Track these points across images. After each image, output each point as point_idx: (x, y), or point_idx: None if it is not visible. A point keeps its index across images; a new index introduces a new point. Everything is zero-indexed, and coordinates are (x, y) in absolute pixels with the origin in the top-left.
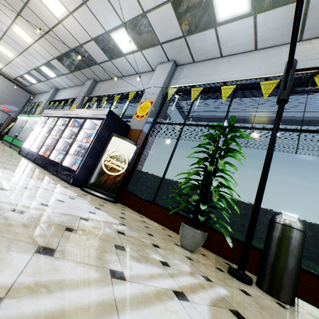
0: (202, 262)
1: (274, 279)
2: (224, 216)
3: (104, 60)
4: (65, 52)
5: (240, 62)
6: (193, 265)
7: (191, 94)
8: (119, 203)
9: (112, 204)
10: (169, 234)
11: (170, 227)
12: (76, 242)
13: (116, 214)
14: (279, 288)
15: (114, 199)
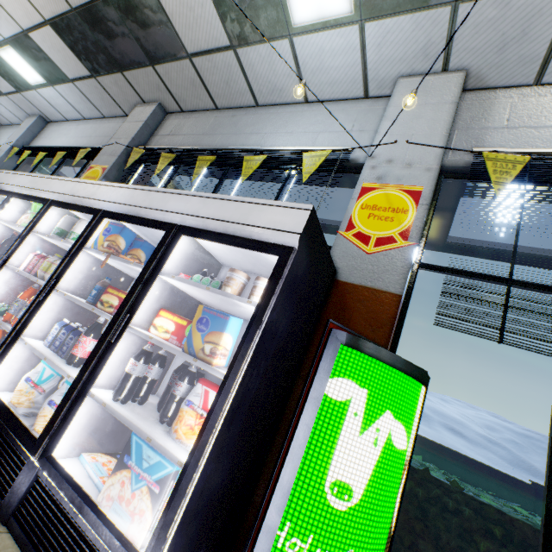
0: None
1: None
2: None
3: (212, 45)
4: (84, 3)
5: None
6: None
7: None
8: None
9: None
10: None
11: None
12: None
13: None
14: None
15: None
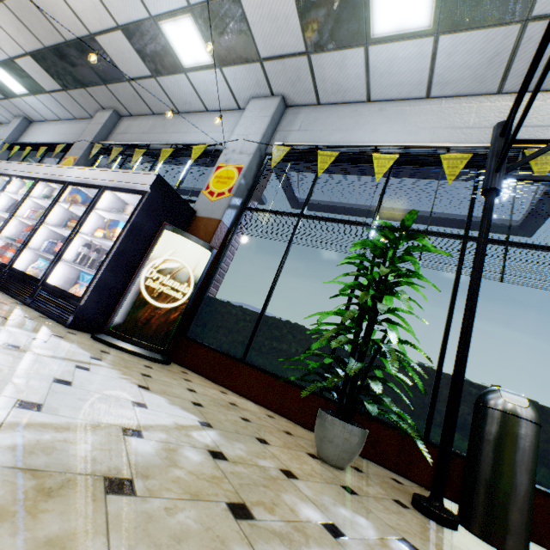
0: (370, 493)
1: (498, 516)
2: (404, 399)
3: (141, 75)
4: (53, 45)
5: (401, 115)
6: (368, 512)
7: (318, 162)
8: (173, 363)
9: (162, 367)
10: (285, 427)
11: (279, 409)
12: (150, 537)
13: (182, 397)
14: (508, 532)
15: (165, 356)
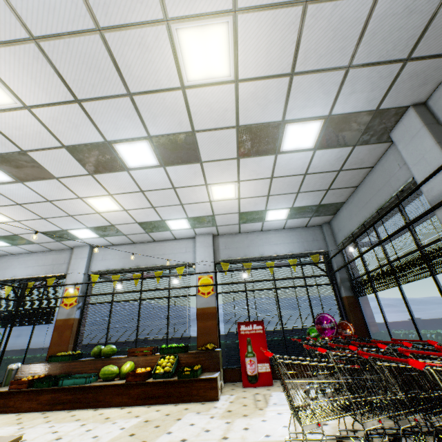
0: None
1: None
2: None
3: None
4: None
5: (25, 261)
6: None
7: None
8: None
9: None
10: None
11: None
12: None
13: None
14: None
15: None
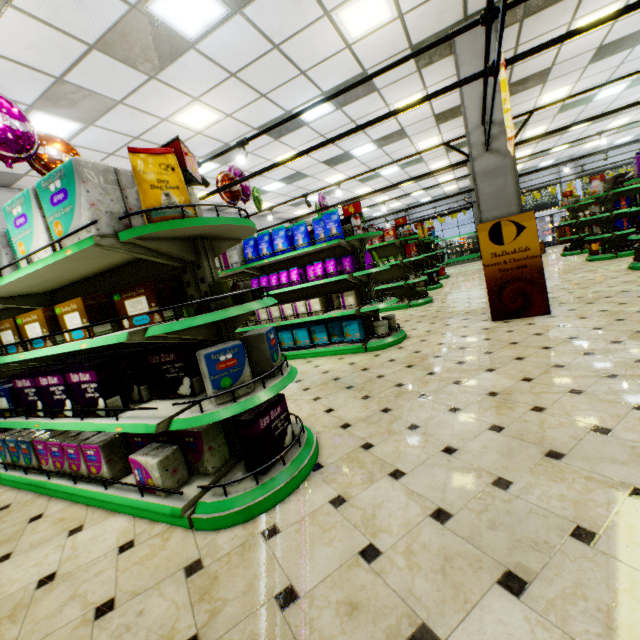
0: None
1: None
2: None
3: None
4: None
5: (617, 151)
6: None
7: None
8: None
9: None
10: None
11: None
12: None
13: None
14: None
15: None
